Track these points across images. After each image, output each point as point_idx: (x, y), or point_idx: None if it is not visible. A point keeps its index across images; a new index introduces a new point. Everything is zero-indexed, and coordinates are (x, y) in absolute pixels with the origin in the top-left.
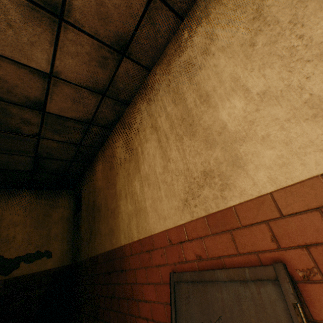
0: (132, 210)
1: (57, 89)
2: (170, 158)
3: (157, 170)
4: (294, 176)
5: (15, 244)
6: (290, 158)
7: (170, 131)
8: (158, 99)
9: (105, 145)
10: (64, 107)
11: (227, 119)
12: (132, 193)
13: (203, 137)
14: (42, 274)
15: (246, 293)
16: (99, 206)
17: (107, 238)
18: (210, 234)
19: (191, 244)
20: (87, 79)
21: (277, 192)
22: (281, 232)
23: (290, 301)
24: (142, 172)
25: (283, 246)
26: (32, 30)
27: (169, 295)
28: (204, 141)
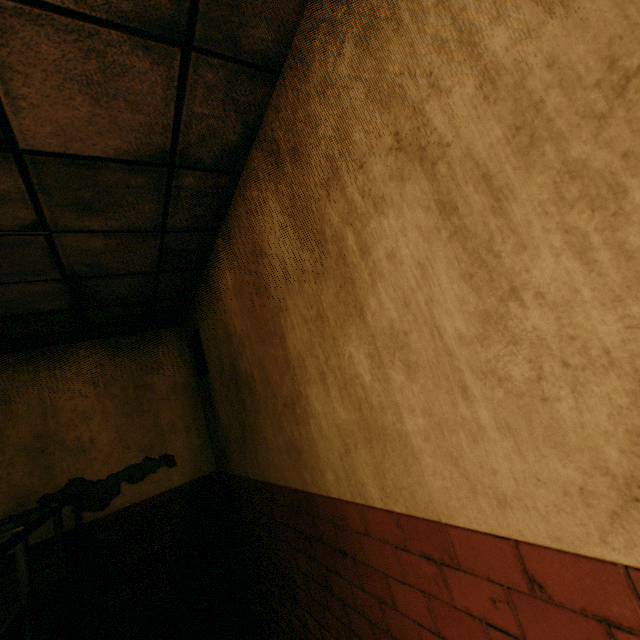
0: (351, 423)
1: (11, 49)
2: (521, 287)
3: (447, 326)
4: None
5: (99, 453)
6: None
7: (515, 158)
8: (419, 3)
9: (227, 221)
10: (70, 124)
11: None
12: (343, 376)
13: None
14: (167, 498)
15: None
16: (249, 380)
17: (286, 461)
18: None
19: None
20: None
21: None
22: None
23: None
24: (372, 321)
25: None
26: None
27: None
28: None
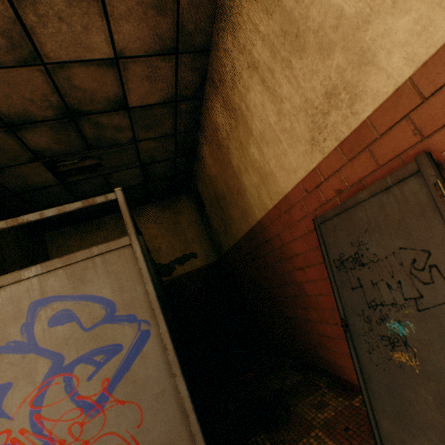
0: (257, 180)
1: (129, 74)
2: (282, 98)
3: (271, 121)
4: (437, 40)
5: (164, 252)
6: (431, 15)
7: (272, 60)
8: (244, 20)
9: (201, 122)
10: (143, 94)
11: (342, 0)
12: (252, 163)
13: (315, 45)
14: (196, 272)
15: (389, 199)
16: (222, 195)
17: (242, 221)
18: (346, 162)
19: (327, 183)
20: (151, 42)
21: (416, 73)
22: (424, 120)
23: (431, 182)
24: (254, 133)
25: (427, 135)
26: (79, 11)
27: (317, 240)
28: (318, 51)
